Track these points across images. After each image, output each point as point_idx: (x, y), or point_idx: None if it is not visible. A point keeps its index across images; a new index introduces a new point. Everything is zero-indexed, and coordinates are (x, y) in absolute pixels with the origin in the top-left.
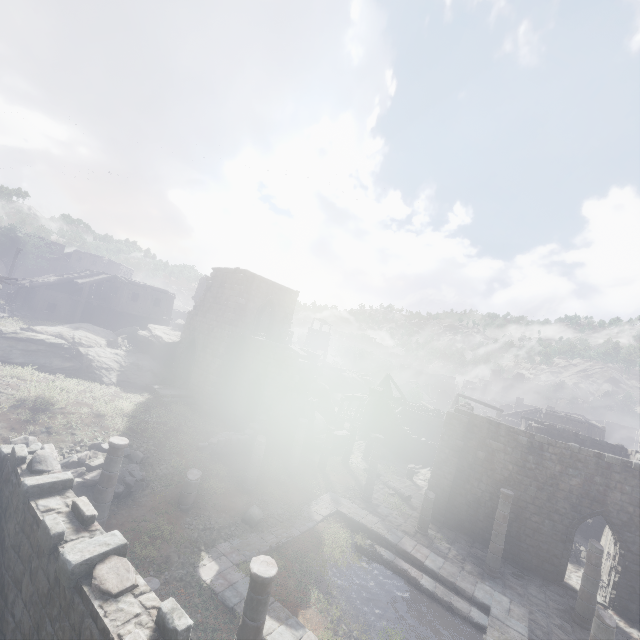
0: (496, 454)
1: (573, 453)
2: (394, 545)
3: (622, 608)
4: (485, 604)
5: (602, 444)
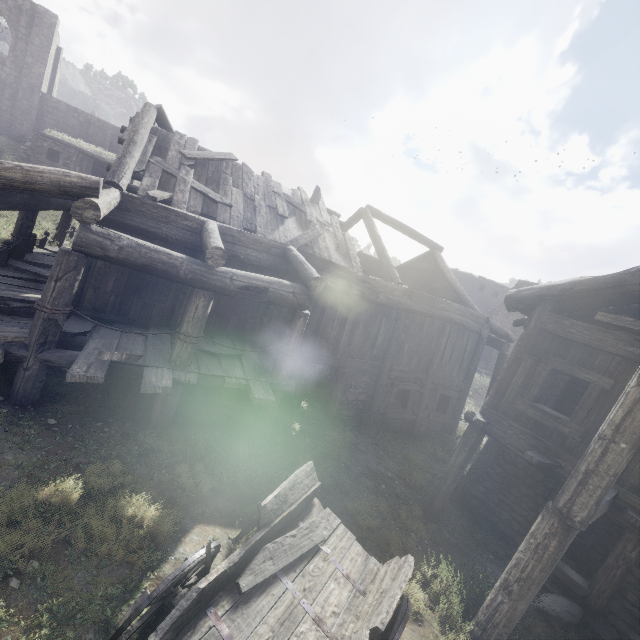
0: None
1: None
2: None
3: None
4: None
5: None
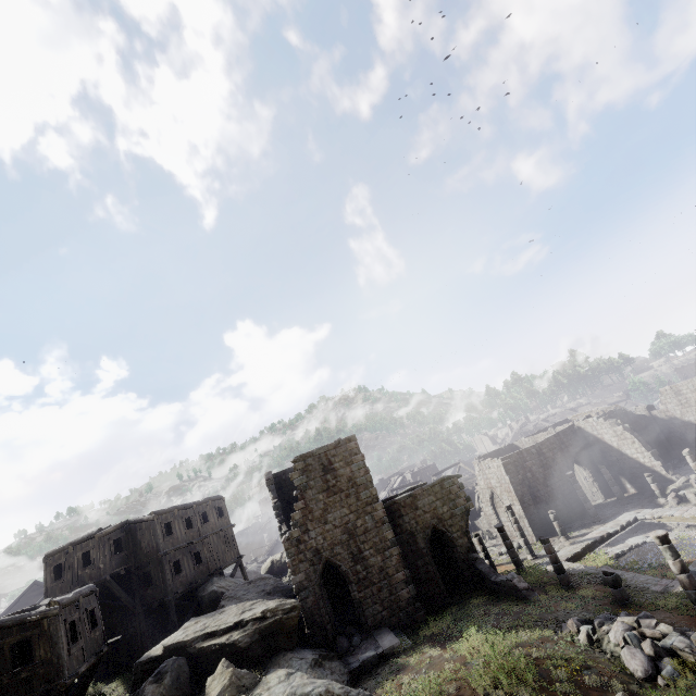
0: (532, 469)
1: (549, 442)
2: (596, 541)
3: (607, 495)
4: (635, 518)
5: (506, 448)
